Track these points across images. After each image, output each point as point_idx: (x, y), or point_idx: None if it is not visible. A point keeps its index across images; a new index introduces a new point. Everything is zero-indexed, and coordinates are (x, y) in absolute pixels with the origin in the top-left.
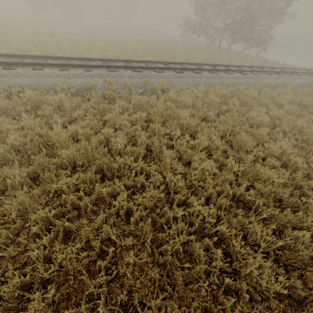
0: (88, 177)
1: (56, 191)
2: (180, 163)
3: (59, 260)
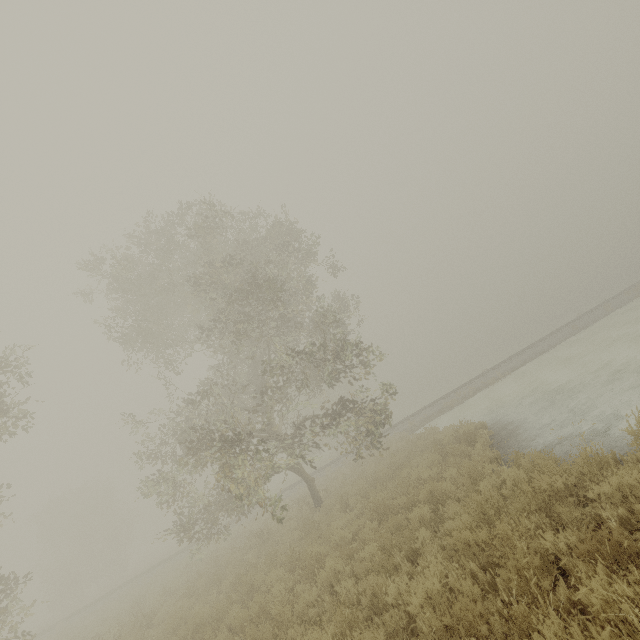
0: None
1: None
2: None
3: None
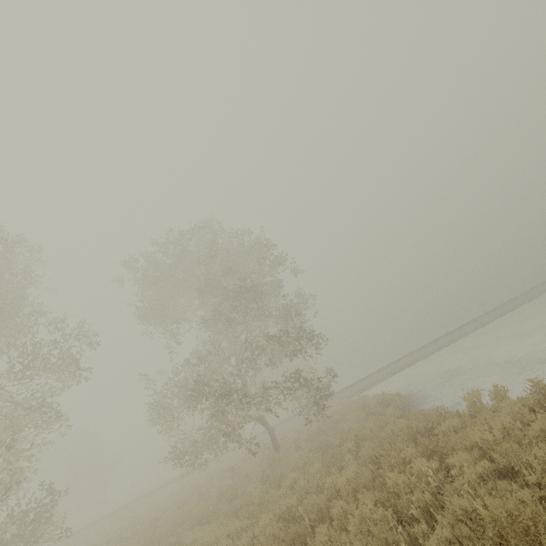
0: None
1: None
2: None
3: None
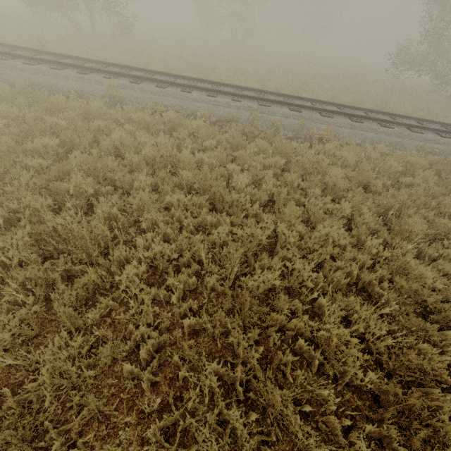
0: (199, 202)
1: (167, 207)
2: (305, 225)
3: (156, 250)
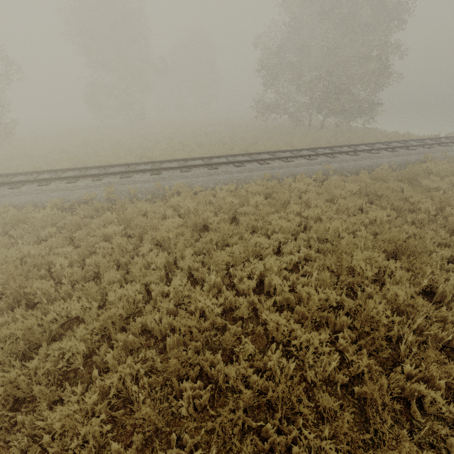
0: None
1: None
2: None
3: None
